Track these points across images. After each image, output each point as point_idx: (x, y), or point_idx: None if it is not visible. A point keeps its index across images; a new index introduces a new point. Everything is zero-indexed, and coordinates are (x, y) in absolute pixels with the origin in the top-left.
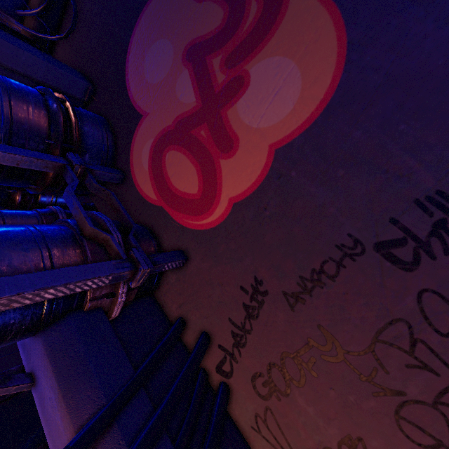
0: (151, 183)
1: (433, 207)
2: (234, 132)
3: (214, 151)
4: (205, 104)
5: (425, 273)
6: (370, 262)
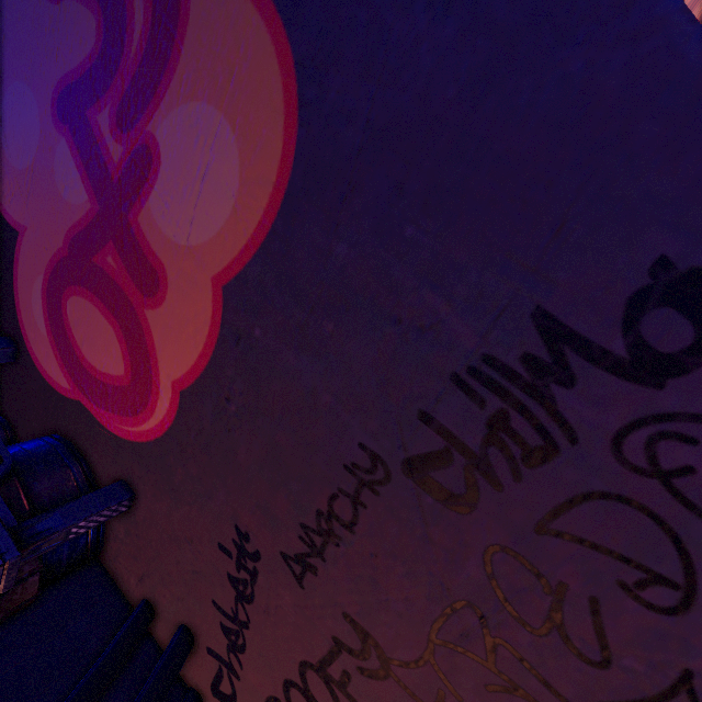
0: (56, 358)
1: (482, 388)
2: (156, 257)
3: (133, 294)
4: (104, 204)
5: (490, 515)
6: (402, 497)
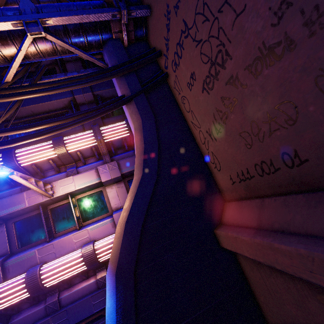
0: None
1: None
2: None
3: None
4: None
5: None
6: None
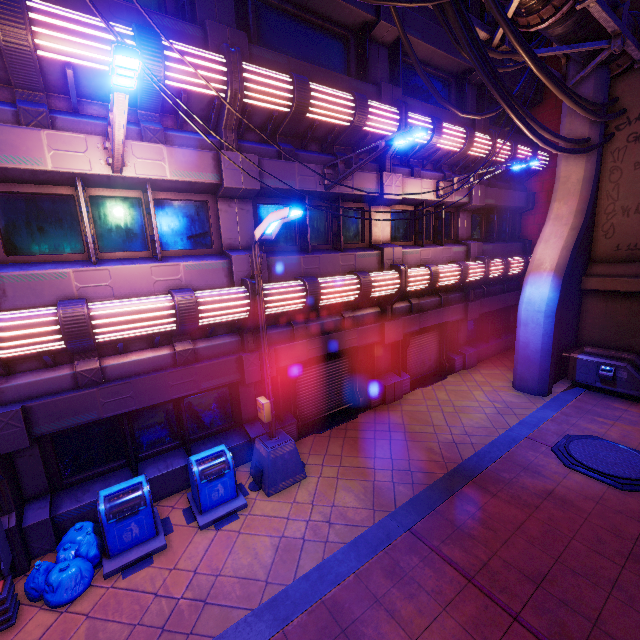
0: None
1: None
2: None
3: None
4: None
5: None
6: None
